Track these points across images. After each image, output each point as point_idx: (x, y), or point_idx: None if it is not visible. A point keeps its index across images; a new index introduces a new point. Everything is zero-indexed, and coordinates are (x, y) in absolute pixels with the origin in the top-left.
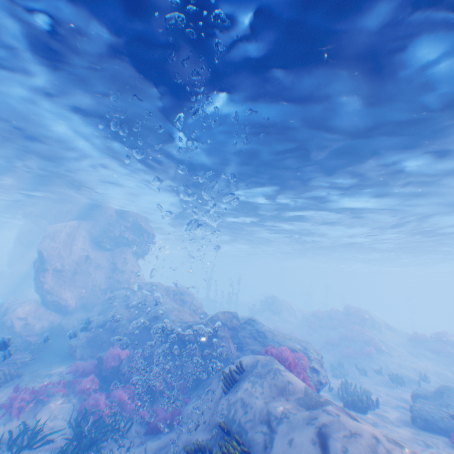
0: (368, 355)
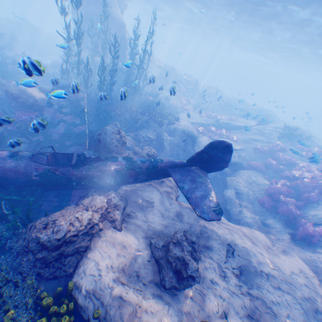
0: None
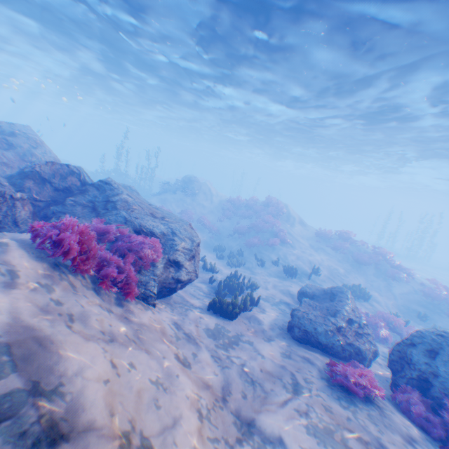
0: (272, 246)
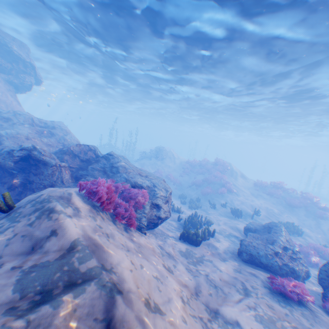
0: (221, 194)
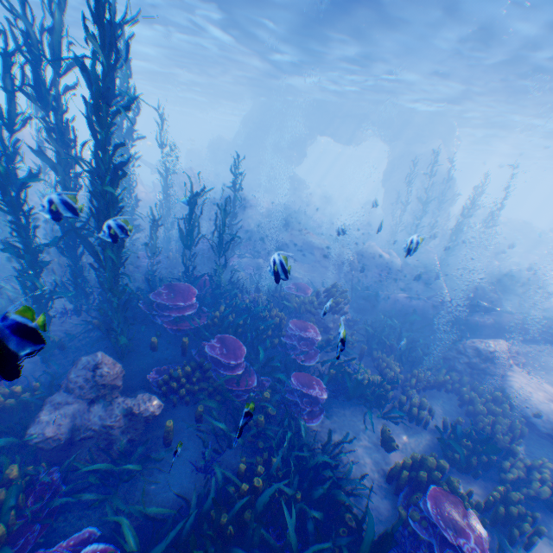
0: None
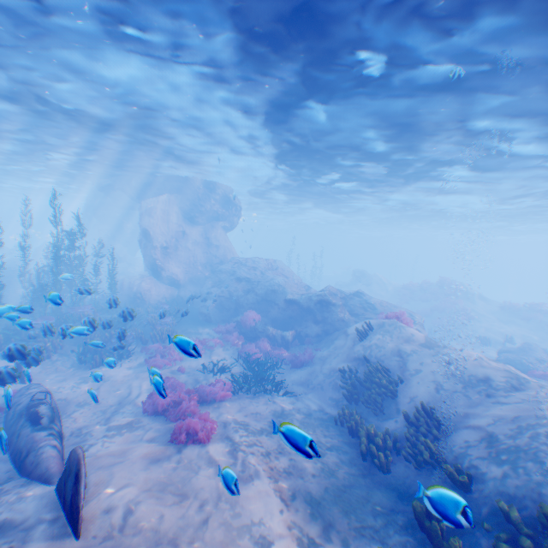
0: (458, 323)
